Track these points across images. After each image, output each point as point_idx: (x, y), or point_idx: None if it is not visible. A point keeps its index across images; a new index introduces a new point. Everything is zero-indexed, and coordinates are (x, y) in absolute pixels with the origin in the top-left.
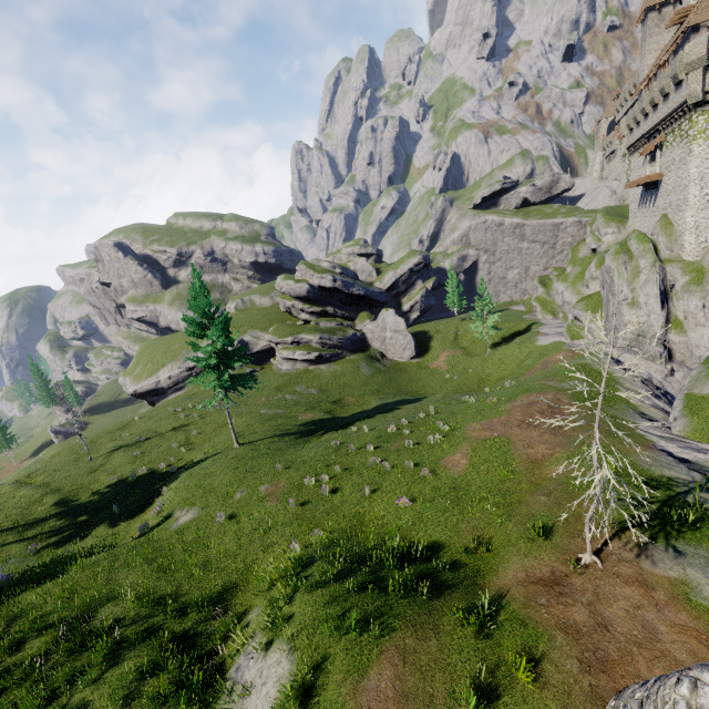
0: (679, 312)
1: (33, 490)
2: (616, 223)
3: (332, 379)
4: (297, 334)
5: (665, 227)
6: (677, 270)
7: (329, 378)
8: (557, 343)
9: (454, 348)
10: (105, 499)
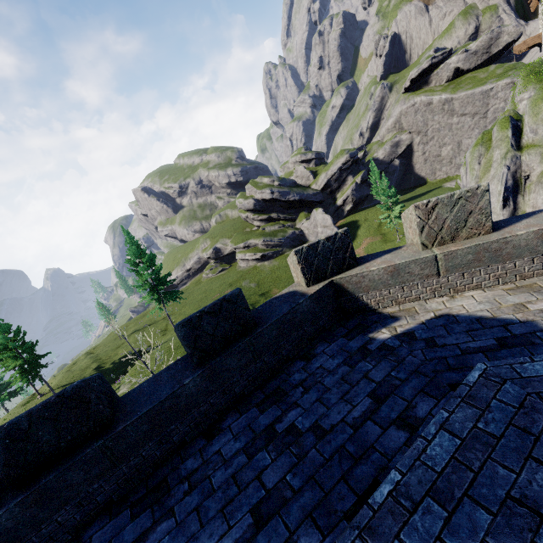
0: (528, 208)
1: (90, 359)
2: (534, 84)
3: (269, 273)
4: (247, 240)
5: (534, 104)
6: (535, 158)
7: (267, 273)
8: None
9: (375, 235)
10: (114, 367)
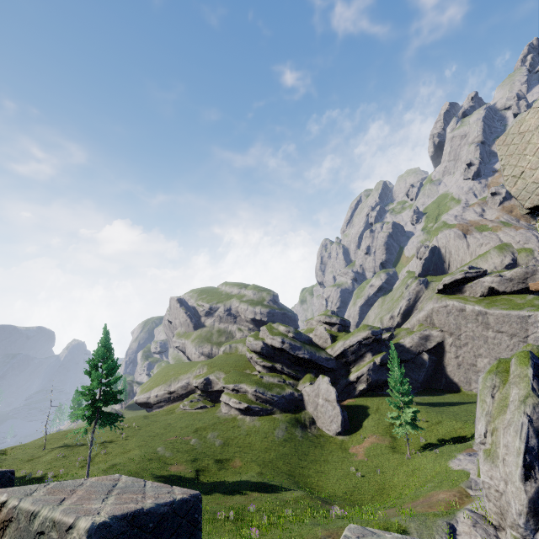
0: None
1: None
2: None
3: (244, 434)
4: (239, 382)
5: None
6: None
7: (242, 432)
8: (461, 474)
9: (384, 435)
10: None
